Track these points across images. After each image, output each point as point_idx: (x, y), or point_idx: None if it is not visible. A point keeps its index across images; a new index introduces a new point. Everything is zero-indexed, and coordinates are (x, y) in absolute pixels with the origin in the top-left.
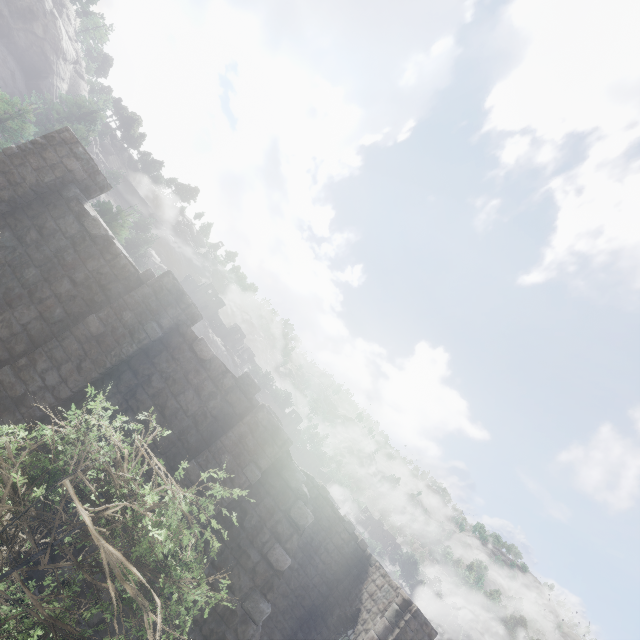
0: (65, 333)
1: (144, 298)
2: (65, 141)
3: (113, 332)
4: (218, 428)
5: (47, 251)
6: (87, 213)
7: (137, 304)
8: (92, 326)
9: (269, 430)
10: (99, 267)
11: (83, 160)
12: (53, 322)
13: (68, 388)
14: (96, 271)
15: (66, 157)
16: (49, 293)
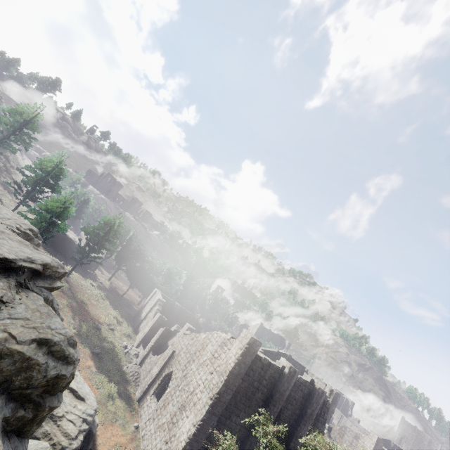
0: (274, 397)
1: (287, 377)
2: (253, 342)
3: (283, 390)
4: (308, 396)
5: (256, 375)
6: (261, 357)
7: (286, 380)
8: (279, 392)
9: (321, 393)
10: (270, 372)
11: (260, 345)
12: (265, 393)
13: (279, 409)
14: (270, 373)
15: (255, 347)
16: (261, 386)
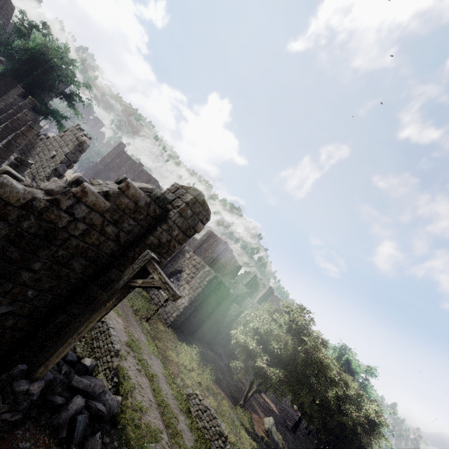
0: None
1: None
2: None
3: None
4: None
5: None
6: None
7: None
8: None
9: None
10: None
11: None
12: None
13: None
14: None
15: None
16: None
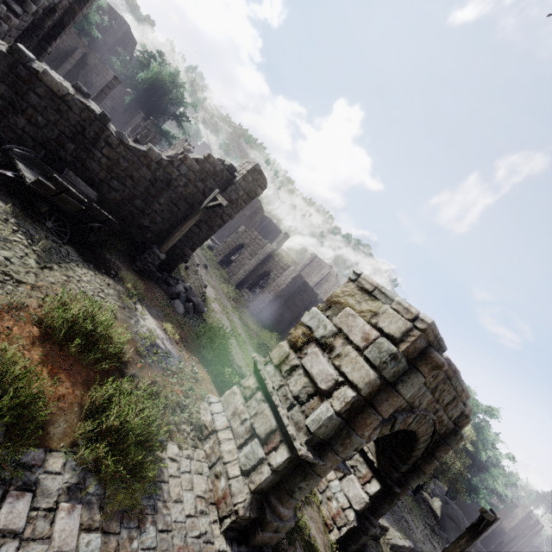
0: None
1: None
2: None
3: None
4: (115, 22)
5: None
6: None
7: None
8: None
9: (124, 22)
10: None
11: None
12: None
13: None
14: None
15: None
16: None
